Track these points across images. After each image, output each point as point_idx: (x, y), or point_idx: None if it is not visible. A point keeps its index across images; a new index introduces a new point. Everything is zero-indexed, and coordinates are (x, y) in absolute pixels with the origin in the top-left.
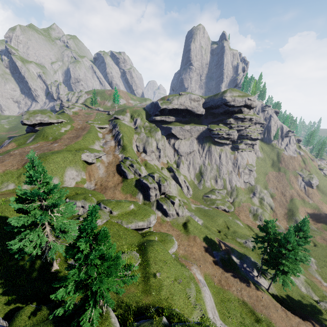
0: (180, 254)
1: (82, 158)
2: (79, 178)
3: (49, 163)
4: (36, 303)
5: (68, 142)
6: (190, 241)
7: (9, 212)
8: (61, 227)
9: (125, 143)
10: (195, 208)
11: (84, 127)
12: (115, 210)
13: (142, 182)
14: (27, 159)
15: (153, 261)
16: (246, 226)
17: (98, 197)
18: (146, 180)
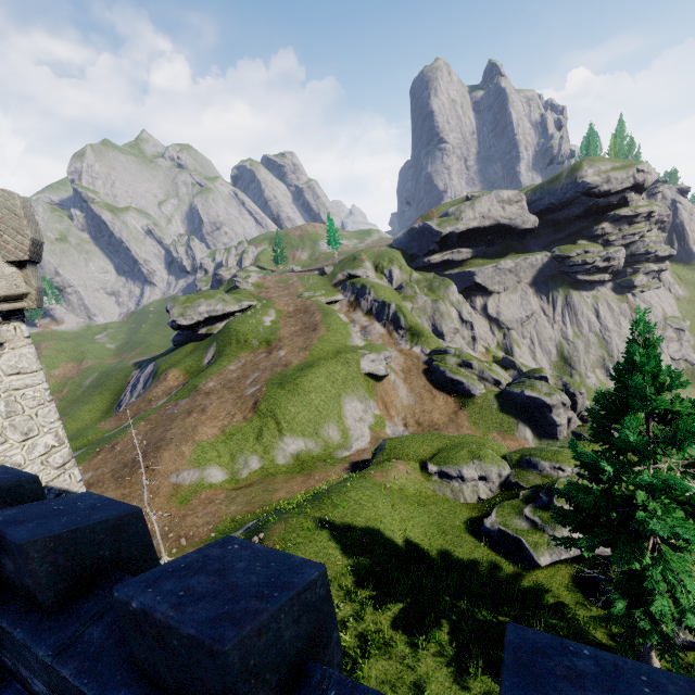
0: None
1: (362, 369)
2: (370, 416)
3: (307, 394)
4: None
5: (303, 343)
6: None
7: (368, 524)
8: None
9: (413, 322)
10: None
11: (303, 308)
12: None
13: (523, 396)
14: (253, 393)
15: None
16: None
17: (494, 449)
18: (533, 390)
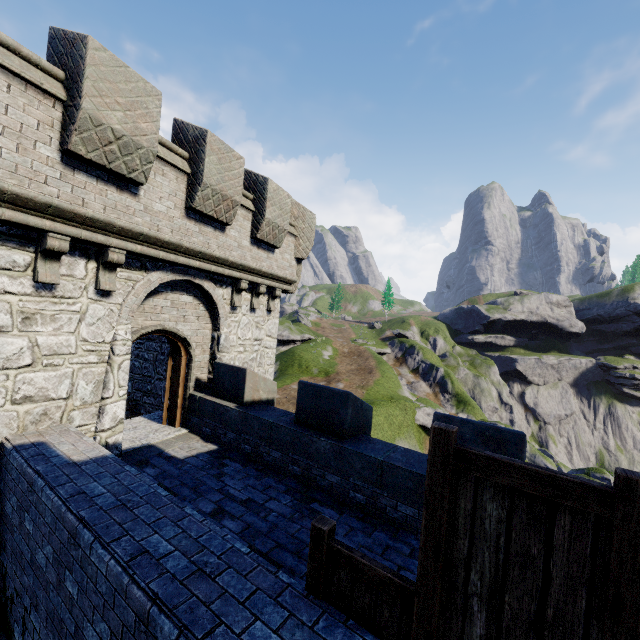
0: None
1: (417, 419)
2: None
3: None
4: None
5: (360, 381)
6: None
7: None
8: None
9: (460, 389)
10: None
11: (357, 352)
12: None
13: None
14: None
15: None
16: None
17: None
18: None
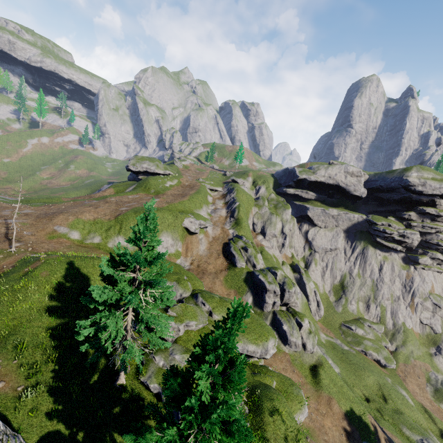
0: (301, 423)
1: (184, 224)
2: (174, 249)
3: None
4: (83, 436)
5: (171, 200)
6: (320, 403)
7: (87, 274)
8: (147, 322)
9: (241, 216)
10: (327, 341)
11: (192, 186)
12: (217, 312)
13: (257, 277)
14: (122, 210)
15: (272, 434)
16: (420, 407)
17: (195, 285)
18: (264, 277)
